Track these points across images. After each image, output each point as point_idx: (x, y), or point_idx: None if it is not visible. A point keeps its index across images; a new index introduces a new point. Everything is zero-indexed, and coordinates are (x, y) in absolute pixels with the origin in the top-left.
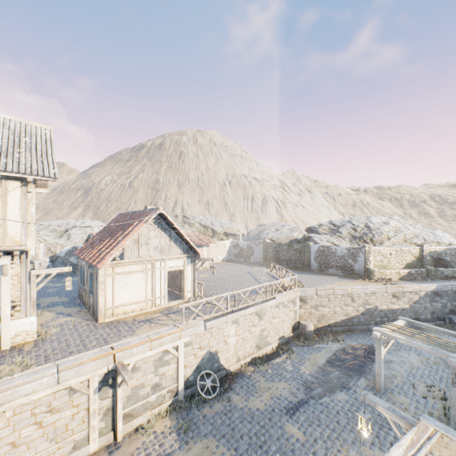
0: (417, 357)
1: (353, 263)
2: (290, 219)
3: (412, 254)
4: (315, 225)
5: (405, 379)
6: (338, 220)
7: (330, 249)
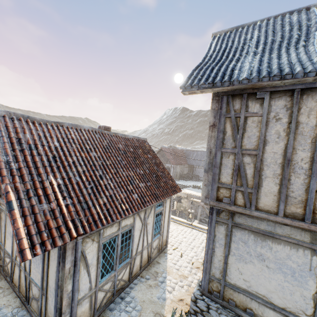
0: None
1: None
2: None
3: None
4: None
5: None
6: None
7: None
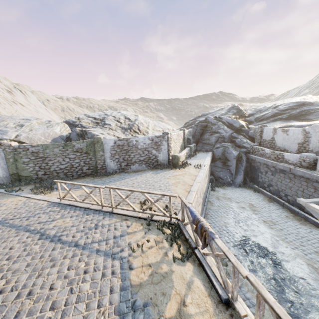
0: (262, 225)
1: (157, 153)
2: None
3: (181, 137)
4: (72, 118)
5: (315, 261)
6: (94, 113)
7: (131, 142)
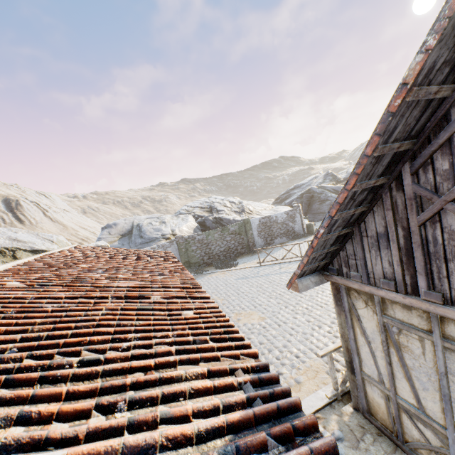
0: None
1: (293, 225)
2: (75, 225)
3: None
4: (183, 211)
5: None
6: (194, 203)
7: (272, 218)
